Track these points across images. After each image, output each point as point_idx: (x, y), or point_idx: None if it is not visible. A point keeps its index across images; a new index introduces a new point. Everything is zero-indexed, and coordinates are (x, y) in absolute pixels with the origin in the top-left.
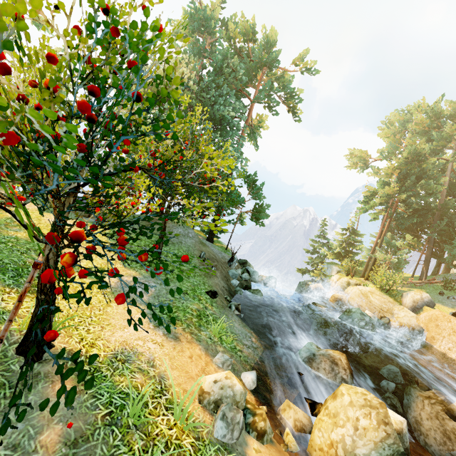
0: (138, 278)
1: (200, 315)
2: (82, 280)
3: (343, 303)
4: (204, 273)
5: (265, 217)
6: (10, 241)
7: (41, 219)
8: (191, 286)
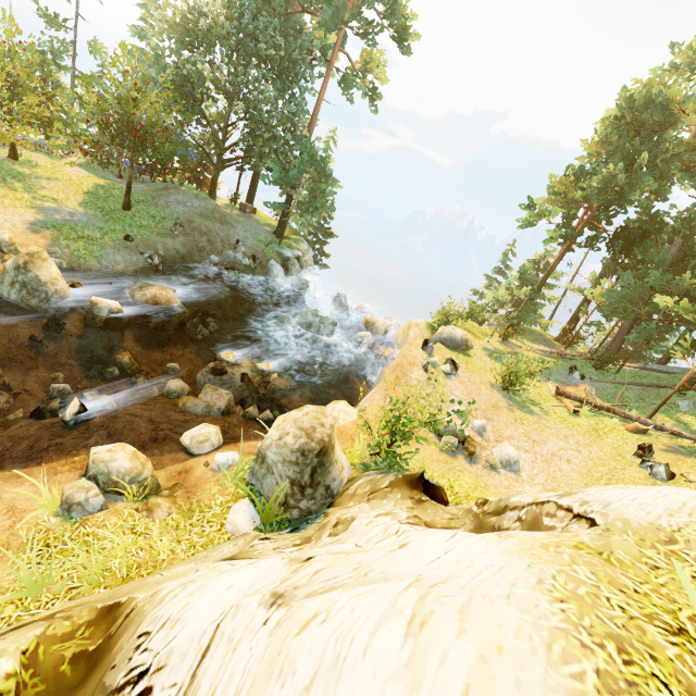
0: (78, 213)
1: (86, 238)
2: (23, 196)
3: (373, 329)
4: (163, 233)
5: (318, 205)
6: (3, 169)
7: (60, 168)
8: (118, 229)
